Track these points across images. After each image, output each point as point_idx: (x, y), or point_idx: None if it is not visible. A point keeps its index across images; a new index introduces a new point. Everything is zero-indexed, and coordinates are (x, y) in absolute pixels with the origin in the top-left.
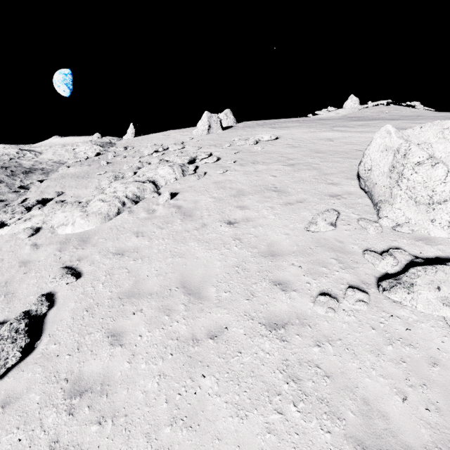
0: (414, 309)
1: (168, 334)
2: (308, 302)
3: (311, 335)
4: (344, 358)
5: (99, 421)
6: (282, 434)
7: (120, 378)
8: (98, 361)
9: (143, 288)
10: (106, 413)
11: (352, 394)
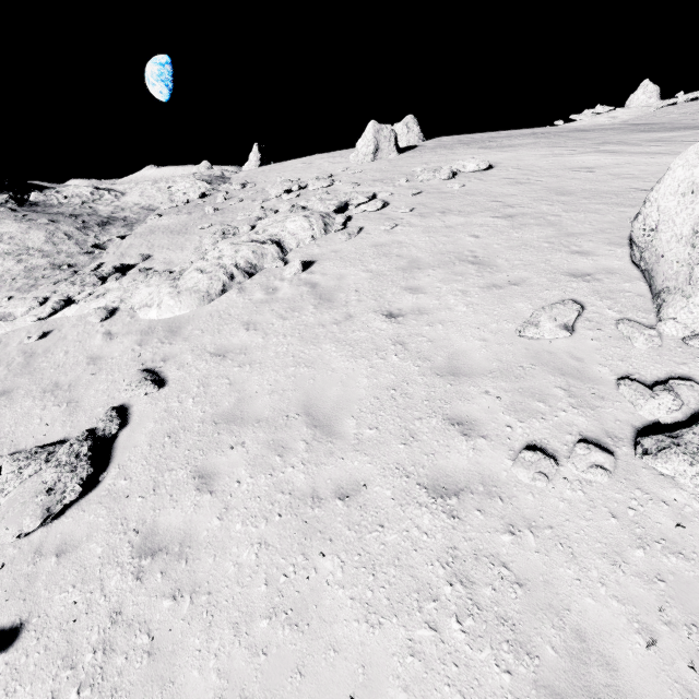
0: (698, 492)
1: (278, 484)
2: (504, 459)
3: (502, 513)
4: (552, 558)
5: (174, 595)
6: (432, 660)
7: (206, 540)
8: (178, 510)
9: (248, 411)
10: (184, 585)
11: (558, 619)
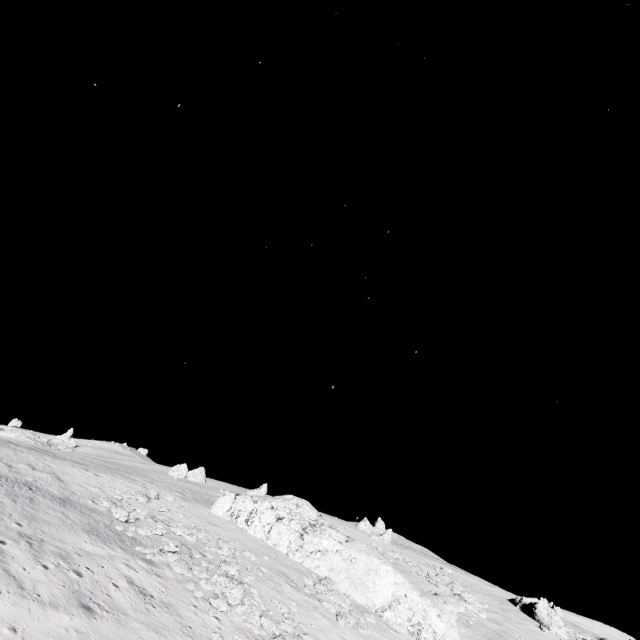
0: None
1: None
2: None
3: None
4: None
5: None
6: None
7: None
8: None
9: None
10: None
11: None
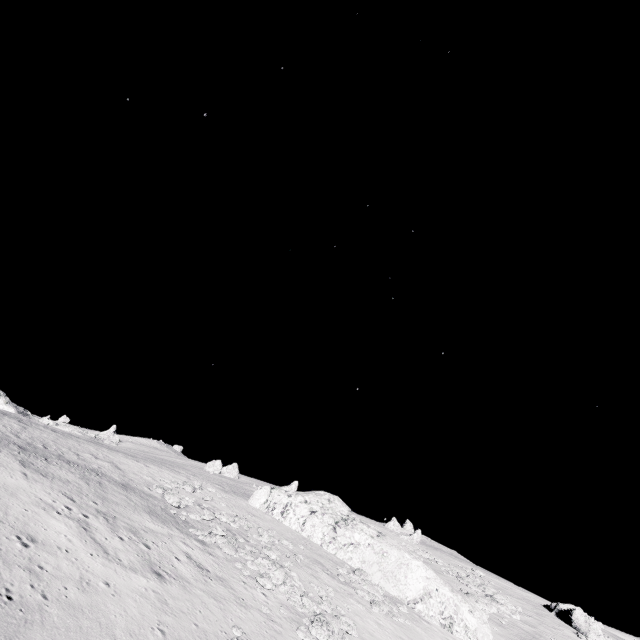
0: None
1: None
2: None
3: None
4: None
5: None
6: None
7: None
8: None
9: None
10: None
11: None
